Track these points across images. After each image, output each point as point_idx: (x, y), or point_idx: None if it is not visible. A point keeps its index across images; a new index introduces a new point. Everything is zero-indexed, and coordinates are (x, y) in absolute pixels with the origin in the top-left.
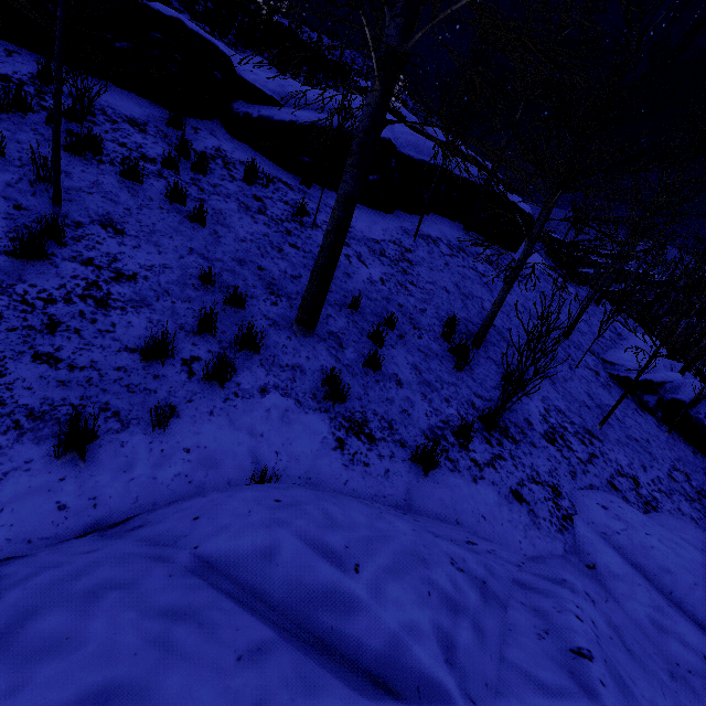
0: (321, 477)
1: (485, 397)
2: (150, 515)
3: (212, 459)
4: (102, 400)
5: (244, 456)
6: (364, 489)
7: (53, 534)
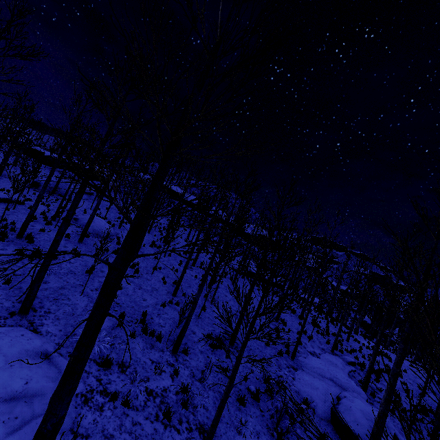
0: None
1: None
2: None
3: None
4: None
5: None
6: None
7: None
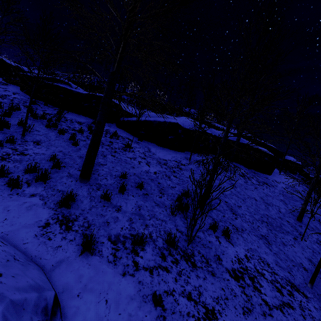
0: (15, 236)
1: (186, 233)
2: None
3: None
4: None
5: None
6: (32, 250)
7: None
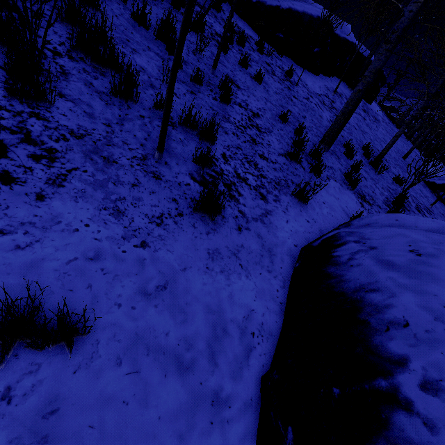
0: None
1: (391, 188)
2: (361, 222)
3: (332, 207)
4: (289, 178)
5: (339, 207)
6: None
7: (313, 231)
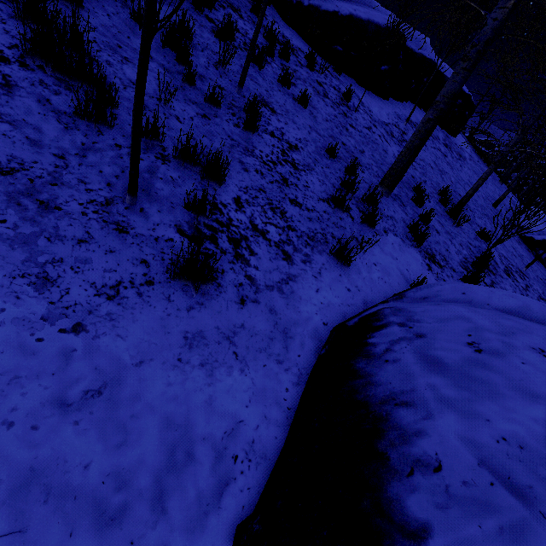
0: None
1: (473, 245)
2: (418, 293)
3: (386, 270)
4: (329, 232)
5: (396, 270)
6: None
7: (354, 303)
